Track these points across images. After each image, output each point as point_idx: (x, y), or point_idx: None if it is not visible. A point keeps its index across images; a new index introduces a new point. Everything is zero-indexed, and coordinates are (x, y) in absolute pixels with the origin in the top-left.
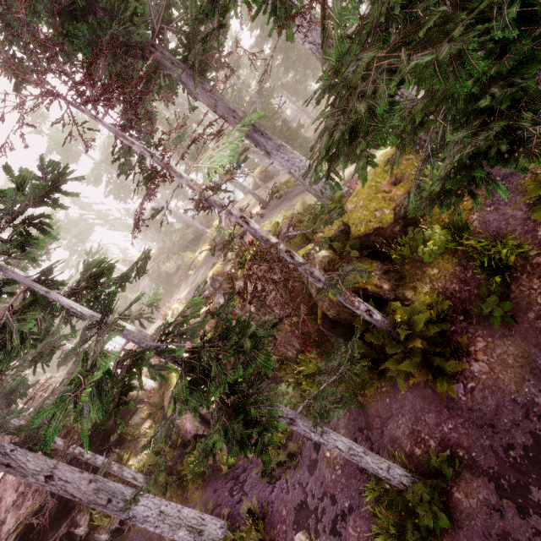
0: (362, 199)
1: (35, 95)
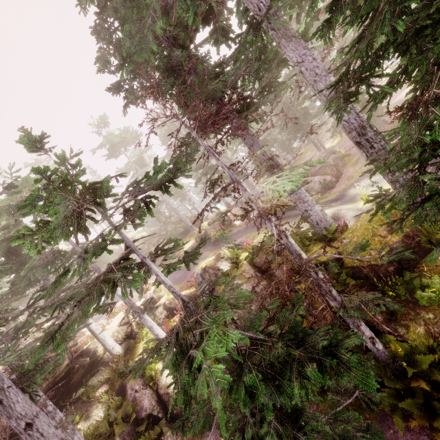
0: (357, 237)
1: (167, 115)
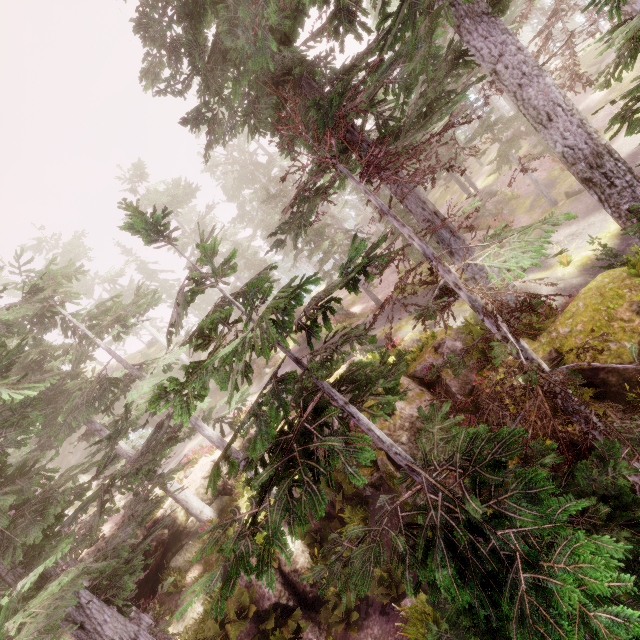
0: (582, 324)
1: (320, 159)
